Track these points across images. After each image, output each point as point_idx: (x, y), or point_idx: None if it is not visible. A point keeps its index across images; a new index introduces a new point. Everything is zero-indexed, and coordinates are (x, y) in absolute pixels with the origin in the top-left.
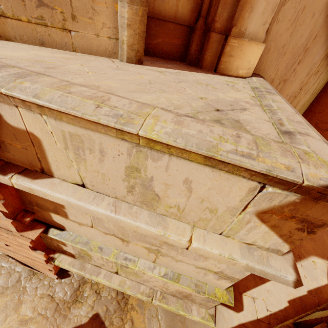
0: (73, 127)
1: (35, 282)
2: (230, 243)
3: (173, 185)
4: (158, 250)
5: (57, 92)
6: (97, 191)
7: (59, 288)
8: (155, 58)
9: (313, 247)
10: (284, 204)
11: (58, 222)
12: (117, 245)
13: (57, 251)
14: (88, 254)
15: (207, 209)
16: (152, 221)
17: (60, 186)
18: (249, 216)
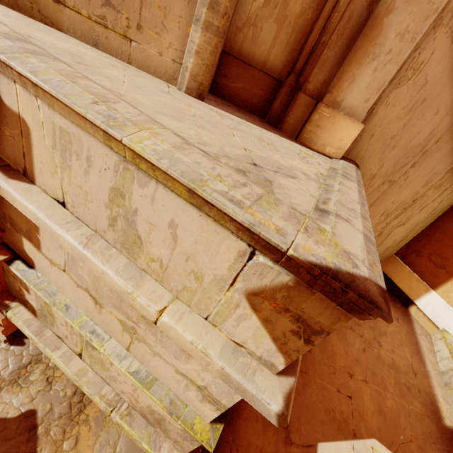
0: (65, 121)
1: None
2: (214, 335)
3: (158, 226)
4: (134, 330)
5: (60, 77)
6: (77, 216)
7: (1, 356)
8: (228, 103)
9: (379, 426)
10: (277, 286)
11: (28, 253)
12: (88, 308)
13: (17, 300)
14: (52, 314)
15: (193, 274)
16: (126, 272)
17: (36, 196)
18: (238, 296)
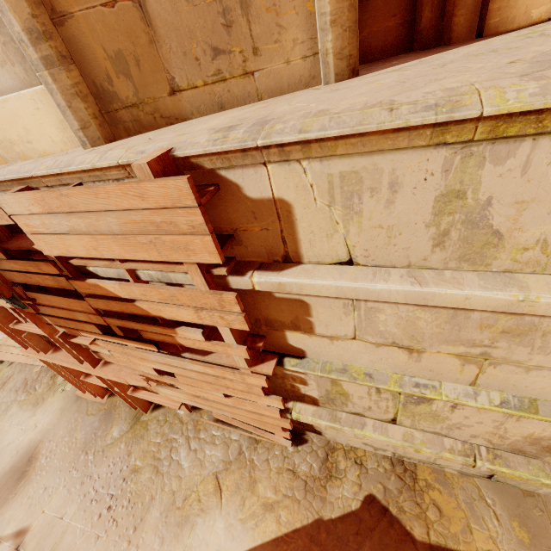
0: (348, 162)
1: (262, 452)
2: None
3: (536, 199)
4: (485, 355)
5: (323, 118)
6: (374, 264)
7: (298, 460)
8: (362, 66)
9: None
10: None
11: (295, 345)
12: (396, 364)
13: (289, 399)
14: (344, 393)
15: None
16: (492, 284)
17: (318, 271)
18: None
